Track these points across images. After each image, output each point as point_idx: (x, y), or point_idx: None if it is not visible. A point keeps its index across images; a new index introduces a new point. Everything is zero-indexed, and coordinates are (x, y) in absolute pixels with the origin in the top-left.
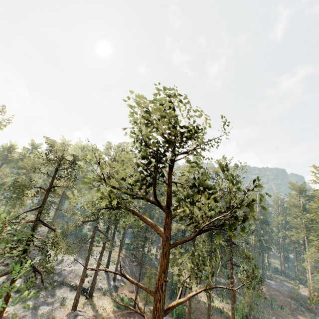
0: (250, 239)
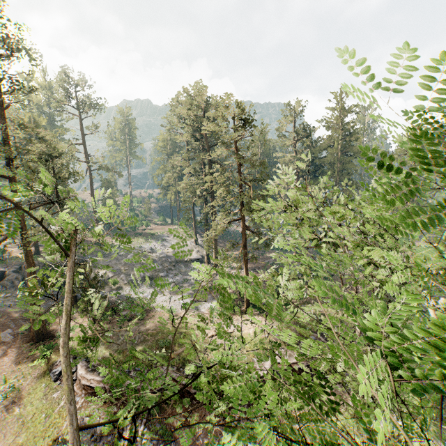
0: None
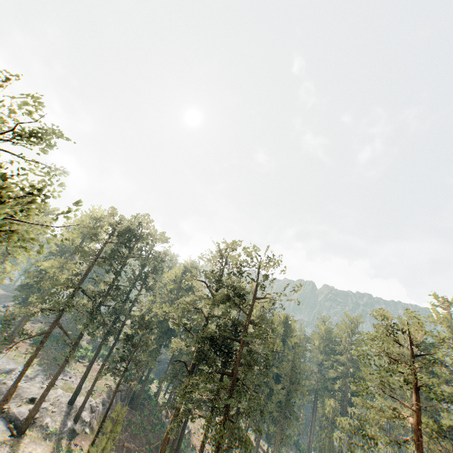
0: (327, 404)
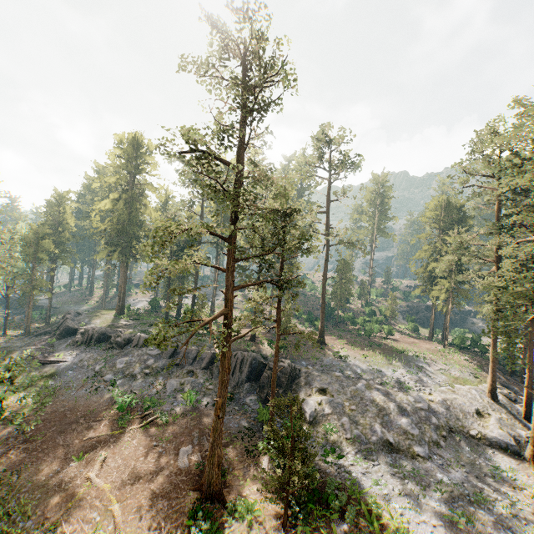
0: None
